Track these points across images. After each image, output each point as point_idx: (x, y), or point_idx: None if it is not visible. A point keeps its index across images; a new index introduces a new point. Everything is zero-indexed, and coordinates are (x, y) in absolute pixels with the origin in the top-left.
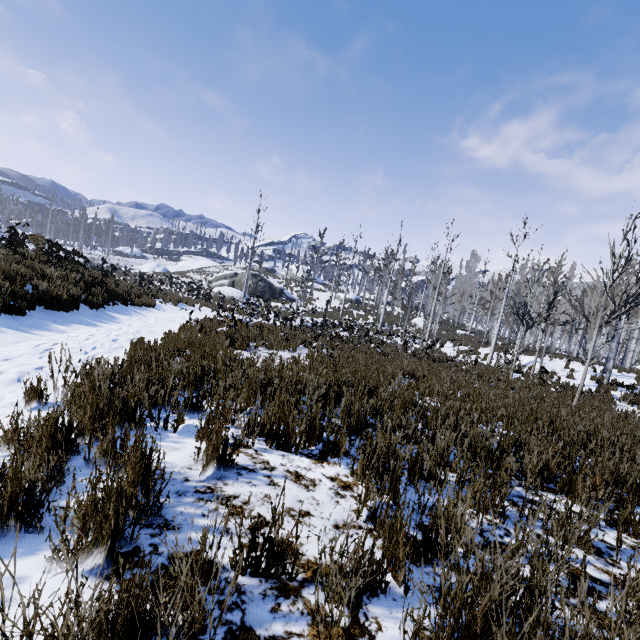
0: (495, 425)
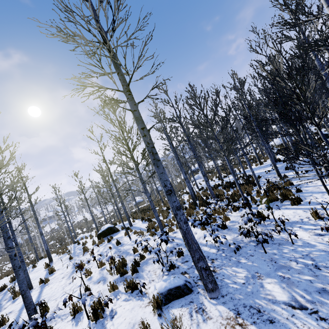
0: None
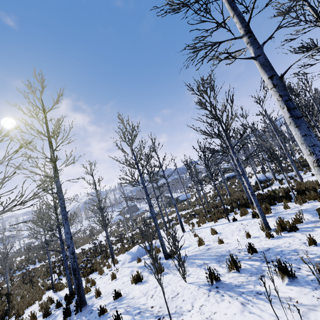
0: None
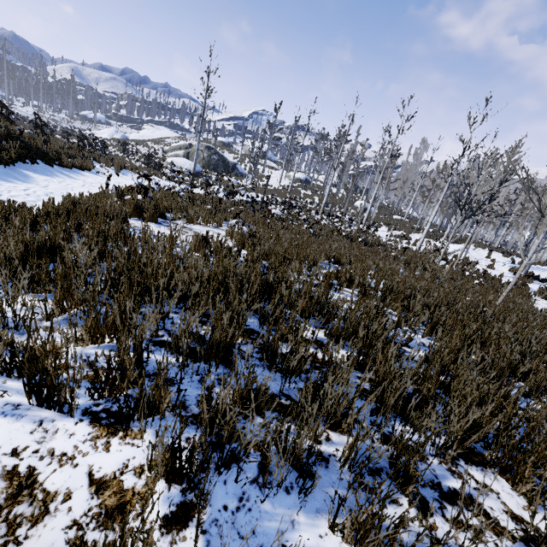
0: (415, 334)
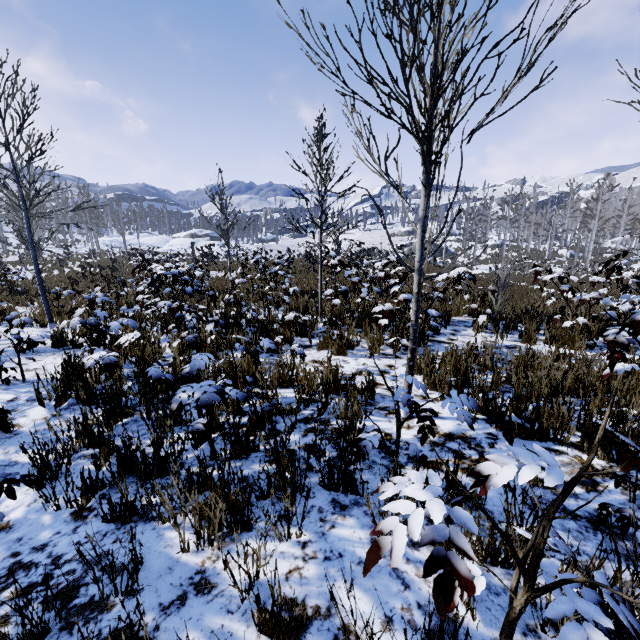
0: None
